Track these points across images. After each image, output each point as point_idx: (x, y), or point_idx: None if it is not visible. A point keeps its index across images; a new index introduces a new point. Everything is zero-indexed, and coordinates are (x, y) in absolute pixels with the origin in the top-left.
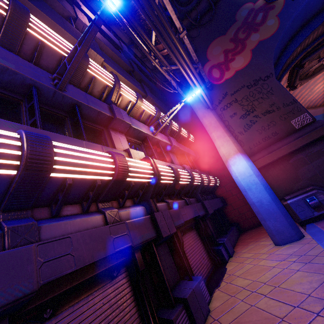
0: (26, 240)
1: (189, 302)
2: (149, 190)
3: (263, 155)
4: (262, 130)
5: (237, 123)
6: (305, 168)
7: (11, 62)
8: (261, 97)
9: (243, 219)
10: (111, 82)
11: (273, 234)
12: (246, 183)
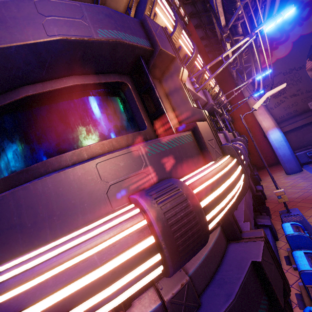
0: None
1: (263, 191)
2: None
3: (285, 125)
4: (287, 108)
5: (270, 101)
6: (309, 135)
7: None
8: (292, 83)
9: (260, 163)
10: (218, 90)
11: (287, 169)
12: (278, 145)
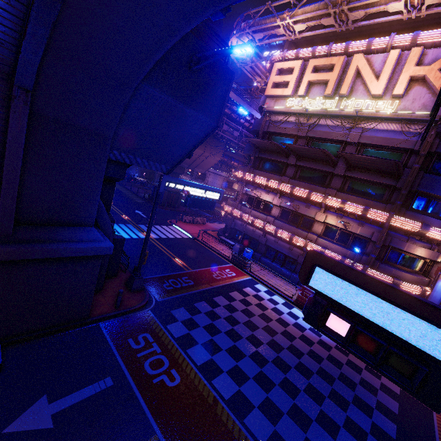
0: None
1: None
2: None
3: None
4: None
5: None
6: None
7: None
8: None
9: None
10: None
11: None
12: (438, 290)
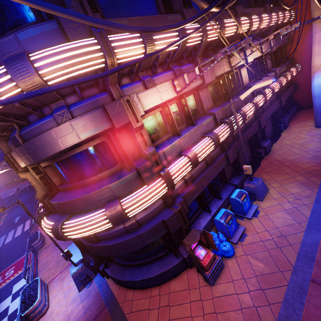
0: (236, 137)
1: (266, 148)
2: (259, 108)
3: None
4: None
5: None
6: None
7: (220, 68)
8: None
9: (305, 101)
10: (247, 28)
11: (317, 122)
12: (319, 93)
